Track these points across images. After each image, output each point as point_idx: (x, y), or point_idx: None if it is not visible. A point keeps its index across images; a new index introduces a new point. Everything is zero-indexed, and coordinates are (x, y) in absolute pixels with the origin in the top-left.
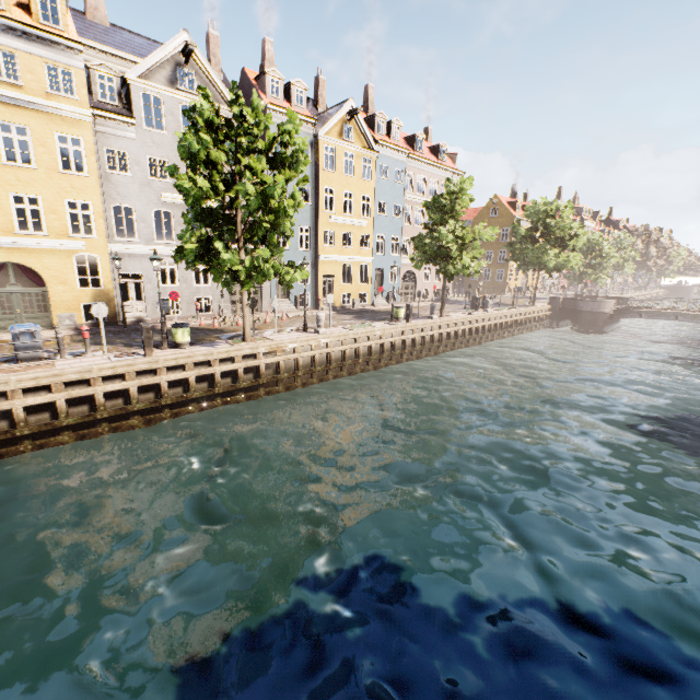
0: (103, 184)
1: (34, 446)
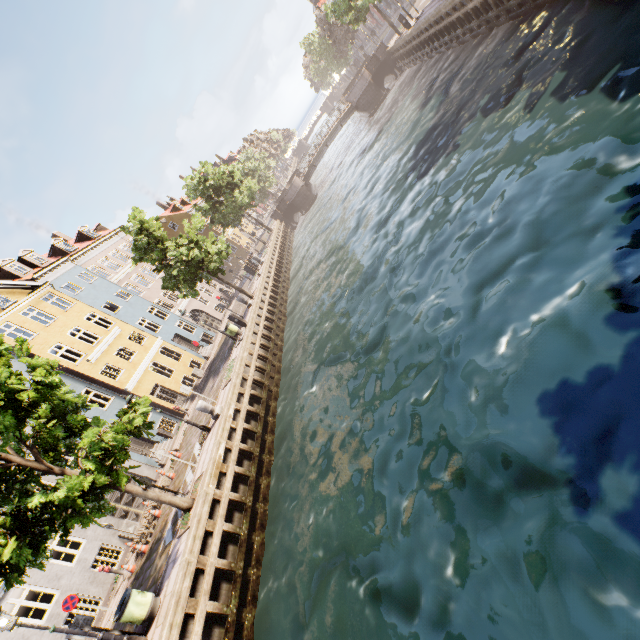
0: None
1: None
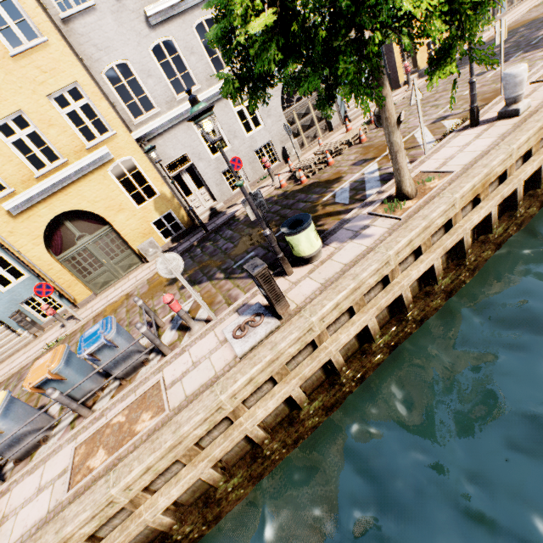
0: (70, 43)
1: (208, 523)
